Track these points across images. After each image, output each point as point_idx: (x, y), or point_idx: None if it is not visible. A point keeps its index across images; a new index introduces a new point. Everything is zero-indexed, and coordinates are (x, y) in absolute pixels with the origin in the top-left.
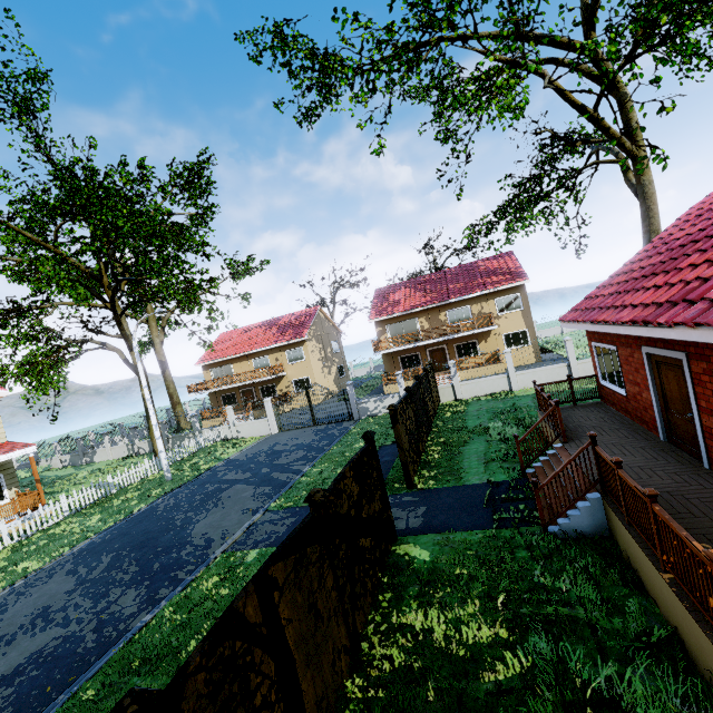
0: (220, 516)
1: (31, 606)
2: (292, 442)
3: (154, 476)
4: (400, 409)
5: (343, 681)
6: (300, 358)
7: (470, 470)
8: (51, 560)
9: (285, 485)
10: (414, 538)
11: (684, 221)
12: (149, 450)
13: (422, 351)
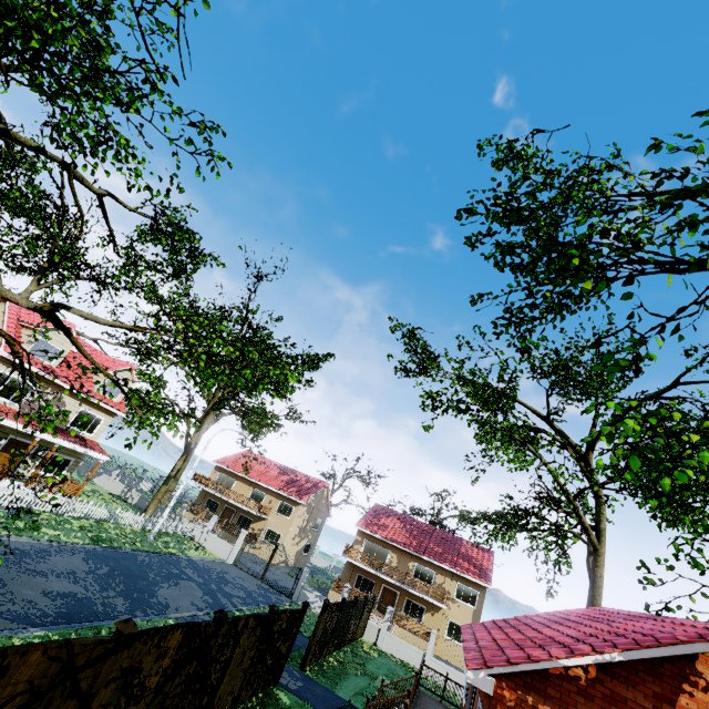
0: (177, 594)
1: (66, 564)
2: (239, 580)
3: (138, 529)
4: (331, 608)
5: (225, 708)
6: (287, 514)
7: (344, 688)
8: (73, 543)
9: (224, 607)
10: (287, 692)
11: (551, 613)
12: (136, 503)
13: (379, 582)
